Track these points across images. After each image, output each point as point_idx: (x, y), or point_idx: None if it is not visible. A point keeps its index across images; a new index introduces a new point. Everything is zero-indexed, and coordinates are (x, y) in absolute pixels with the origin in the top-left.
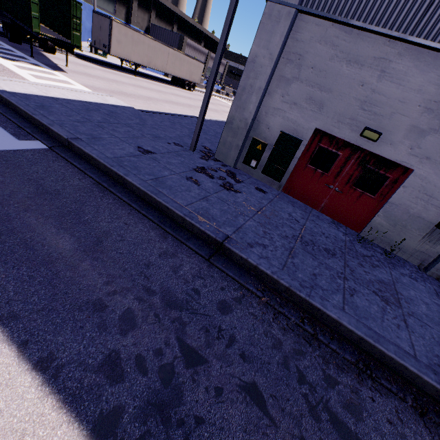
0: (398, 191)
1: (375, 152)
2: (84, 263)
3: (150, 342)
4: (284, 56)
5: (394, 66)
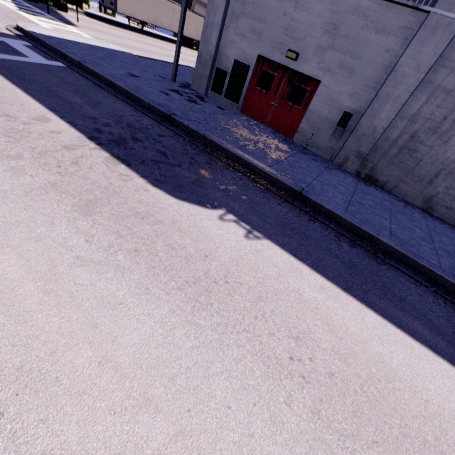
0: (313, 100)
1: (298, 71)
2: (88, 107)
3: (117, 131)
4: None
5: None
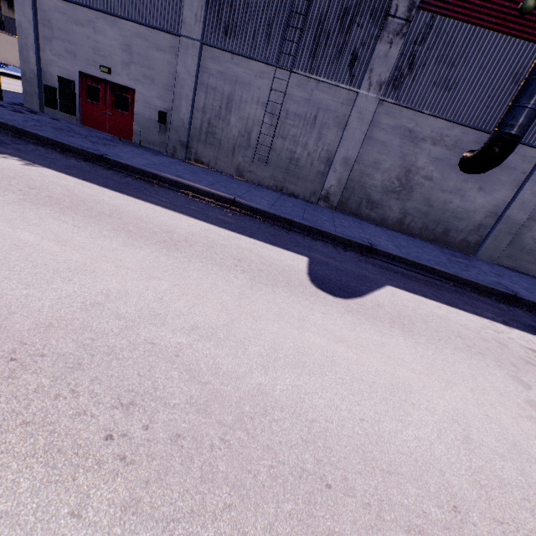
0: (135, 105)
1: (116, 83)
2: None
3: None
4: (40, 22)
5: (98, 25)
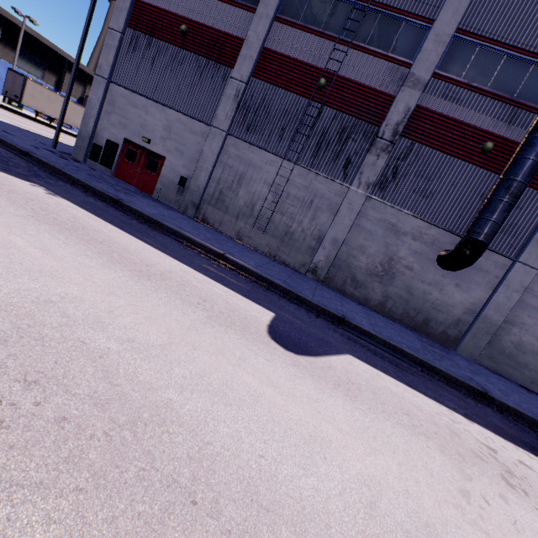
0: (163, 169)
1: (152, 150)
2: None
3: None
4: (107, 101)
5: (150, 110)
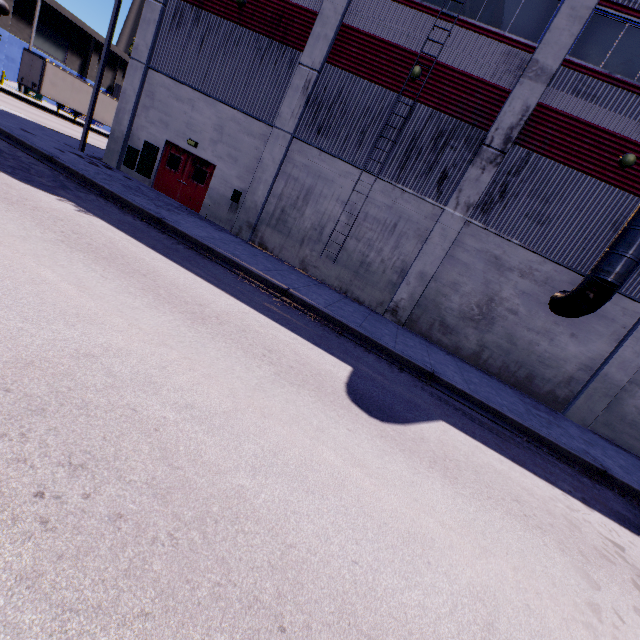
0: (212, 180)
1: (199, 156)
2: None
3: None
4: (144, 93)
5: (198, 105)
